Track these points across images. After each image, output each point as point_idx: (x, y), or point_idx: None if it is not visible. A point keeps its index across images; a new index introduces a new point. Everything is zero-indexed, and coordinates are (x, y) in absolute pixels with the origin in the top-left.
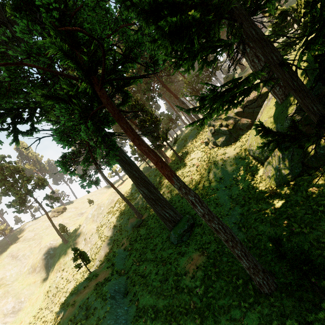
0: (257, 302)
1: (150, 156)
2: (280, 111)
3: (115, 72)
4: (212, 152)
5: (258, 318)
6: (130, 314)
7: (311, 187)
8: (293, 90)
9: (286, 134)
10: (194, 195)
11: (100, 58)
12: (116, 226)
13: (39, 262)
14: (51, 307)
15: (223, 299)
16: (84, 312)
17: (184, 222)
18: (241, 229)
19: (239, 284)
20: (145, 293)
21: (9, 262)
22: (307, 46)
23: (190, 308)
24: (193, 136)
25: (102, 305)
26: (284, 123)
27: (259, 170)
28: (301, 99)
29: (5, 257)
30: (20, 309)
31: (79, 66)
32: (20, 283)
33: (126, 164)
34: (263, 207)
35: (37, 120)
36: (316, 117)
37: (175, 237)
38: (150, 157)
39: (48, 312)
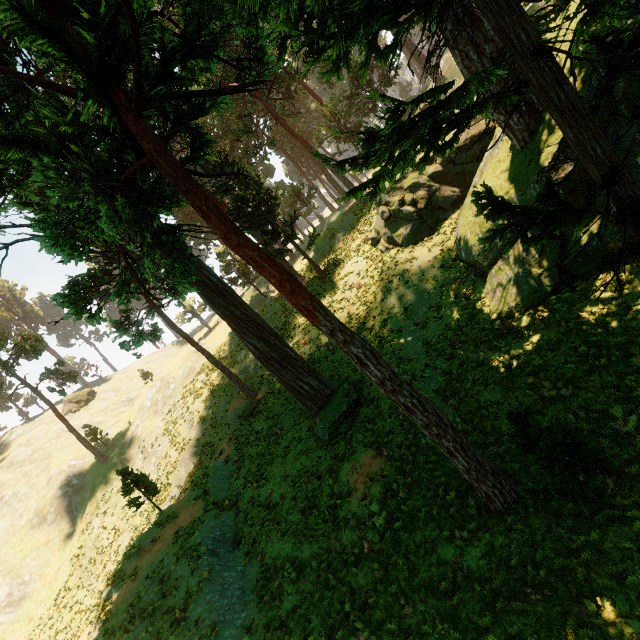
0: (484, 527)
1: (264, 269)
2: (520, 166)
3: (168, 82)
4: (387, 257)
5: (486, 554)
6: (249, 578)
7: (575, 312)
8: (559, 111)
9: (537, 211)
10: (361, 345)
11: (127, 40)
12: (204, 419)
13: (51, 504)
14: (88, 584)
15: (422, 530)
16: (158, 587)
17: (339, 398)
18: (449, 401)
19: (451, 499)
20: (275, 537)
21: None
22: (595, 5)
23: (363, 553)
24: (346, 229)
25: (193, 570)
26: (527, 190)
27: (478, 288)
28: (573, 131)
29: None
30: (24, 596)
31: (76, 58)
32: (16, 548)
33: (213, 293)
34: (488, 358)
35: None
36: (599, 170)
37: (325, 429)
38: (266, 271)
39: (84, 594)
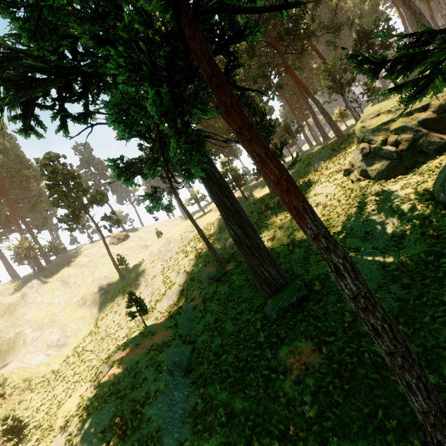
0: None
1: (267, 165)
2: None
3: None
4: (356, 187)
5: None
6: (190, 403)
7: None
8: None
9: None
10: (343, 256)
11: None
12: (186, 272)
13: (90, 295)
14: (97, 352)
15: (352, 442)
16: (131, 379)
17: (291, 290)
18: (400, 327)
19: (390, 426)
20: (216, 380)
21: (59, 287)
22: None
23: (288, 433)
24: (322, 160)
25: (155, 379)
26: None
27: None
28: None
29: (55, 281)
30: (65, 344)
31: None
32: (68, 314)
33: (214, 185)
34: None
35: (93, 99)
36: None
37: (273, 310)
38: (268, 167)
39: (94, 357)
